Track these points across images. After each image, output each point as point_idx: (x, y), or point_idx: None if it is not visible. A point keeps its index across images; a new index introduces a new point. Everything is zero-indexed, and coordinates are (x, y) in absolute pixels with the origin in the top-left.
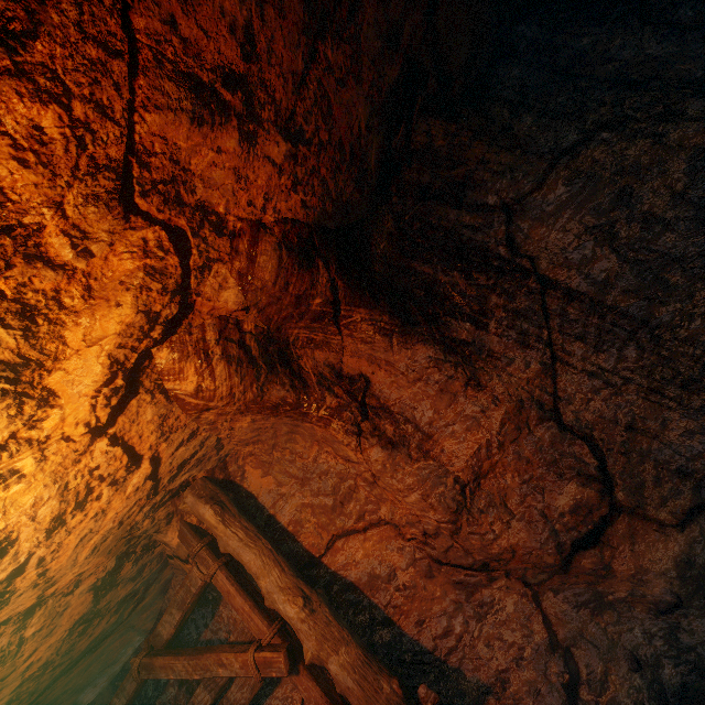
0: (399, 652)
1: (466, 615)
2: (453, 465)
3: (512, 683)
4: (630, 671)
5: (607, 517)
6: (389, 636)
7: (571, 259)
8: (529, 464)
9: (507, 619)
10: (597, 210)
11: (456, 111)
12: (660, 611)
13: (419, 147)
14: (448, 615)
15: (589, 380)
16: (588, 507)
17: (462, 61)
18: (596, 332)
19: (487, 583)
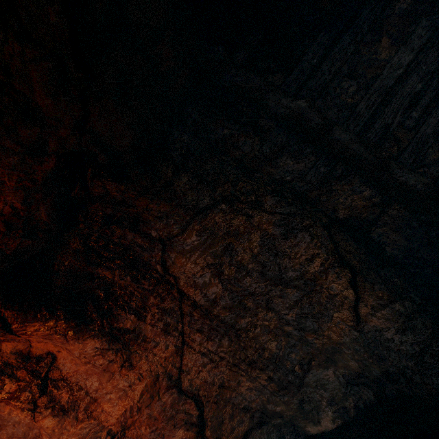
0: None
1: None
2: (108, 421)
3: None
4: None
5: None
6: None
7: (197, 282)
8: (156, 420)
9: None
10: (214, 254)
11: (126, 174)
12: None
13: (98, 194)
14: None
15: (202, 358)
16: None
17: (128, 143)
18: (208, 328)
19: None
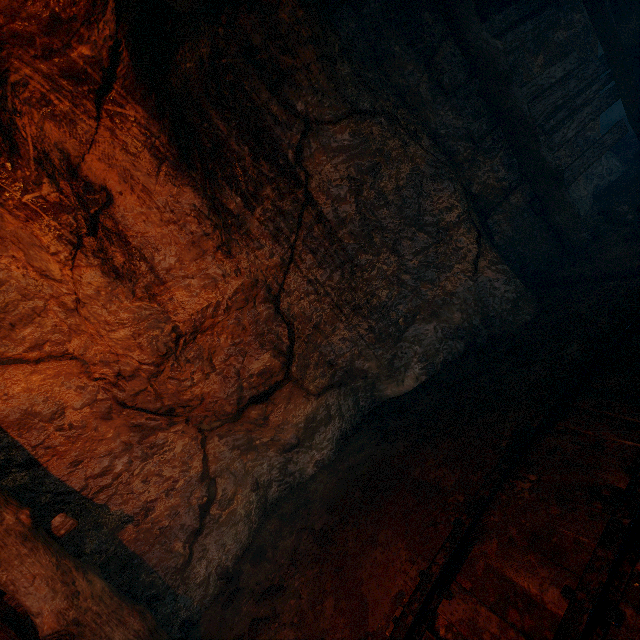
0: (35, 495)
1: (133, 455)
2: (177, 315)
3: (157, 510)
4: (251, 491)
5: (281, 382)
6: (27, 478)
7: (331, 191)
8: (244, 331)
9: (172, 458)
10: (359, 168)
11: (309, 2)
12: (285, 451)
13: (266, 0)
14: (114, 455)
15: (307, 285)
16: (272, 373)
17: None
18: (324, 253)
19: (166, 427)
